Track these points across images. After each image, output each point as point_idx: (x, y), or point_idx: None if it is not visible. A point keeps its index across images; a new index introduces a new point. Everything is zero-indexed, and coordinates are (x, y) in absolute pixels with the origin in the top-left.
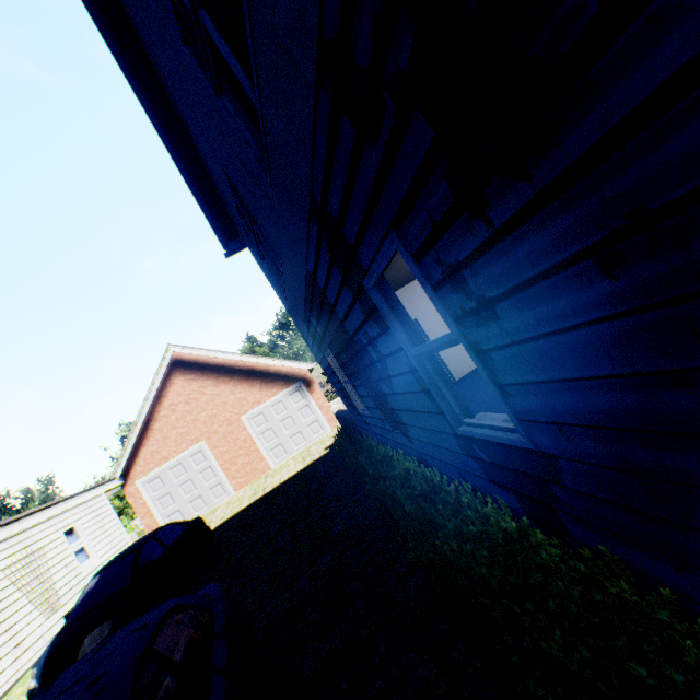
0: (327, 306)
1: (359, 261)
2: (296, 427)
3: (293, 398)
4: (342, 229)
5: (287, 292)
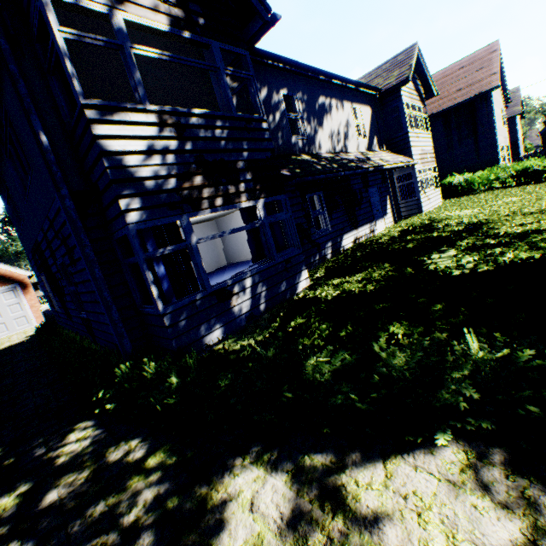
0: (45, 257)
1: (56, 255)
2: (2, 319)
3: (6, 296)
4: (51, 244)
5: (23, 232)
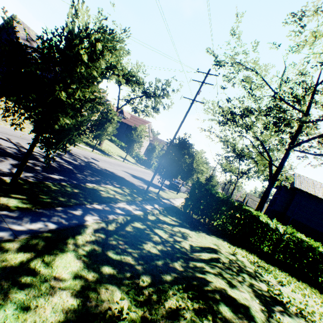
0: None
1: None
2: None
3: None
4: None
5: None
